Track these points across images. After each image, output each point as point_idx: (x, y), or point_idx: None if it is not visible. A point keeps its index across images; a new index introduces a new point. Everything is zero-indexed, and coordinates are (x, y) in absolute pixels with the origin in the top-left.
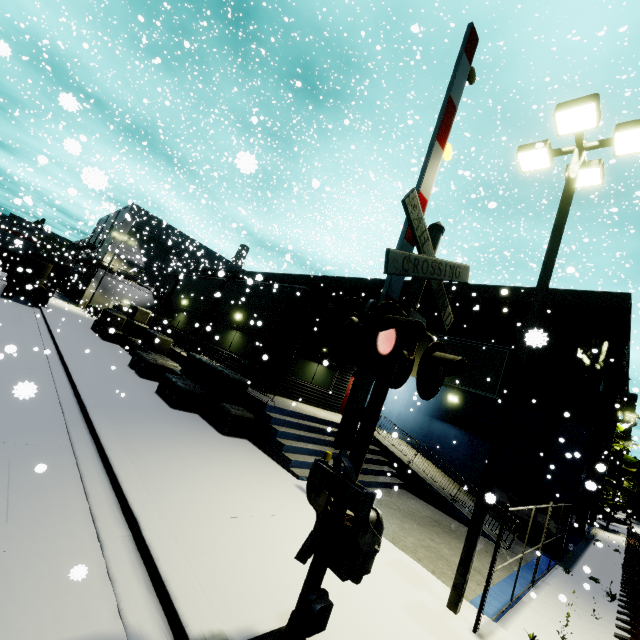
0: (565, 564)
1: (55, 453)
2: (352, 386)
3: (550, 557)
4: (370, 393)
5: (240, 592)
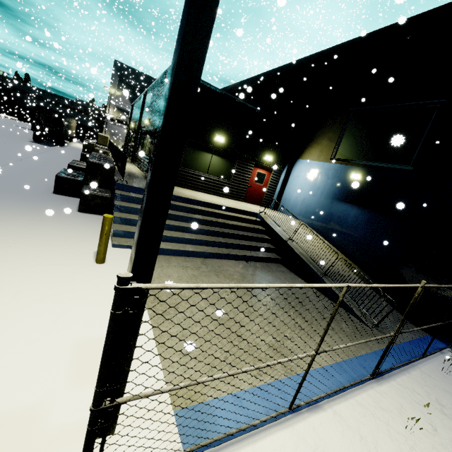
0: None
1: None
2: None
3: (429, 343)
4: (279, 183)
5: None
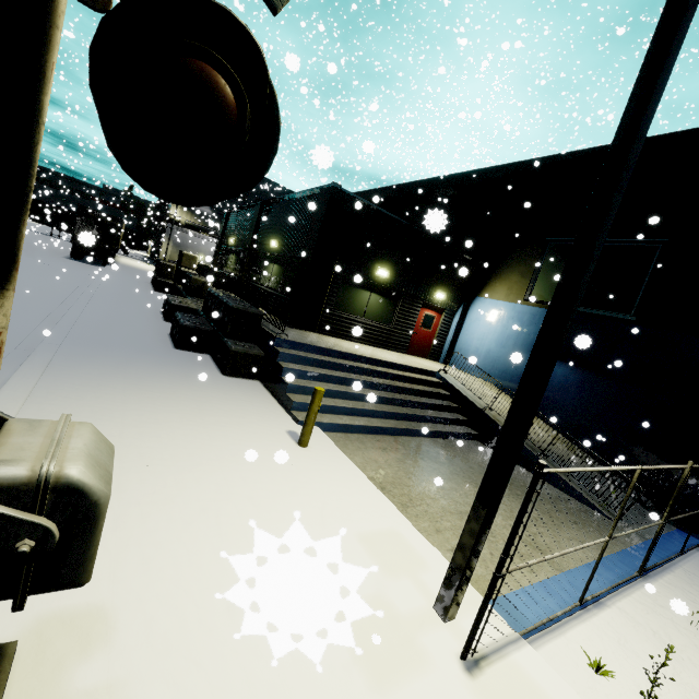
0: None
1: None
2: None
3: (687, 536)
4: (451, 328)
5: None
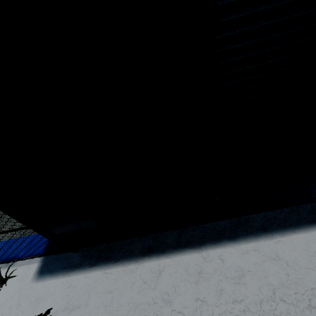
0: (80, 258)
1: None
2: None
3: None
4: None
5: None
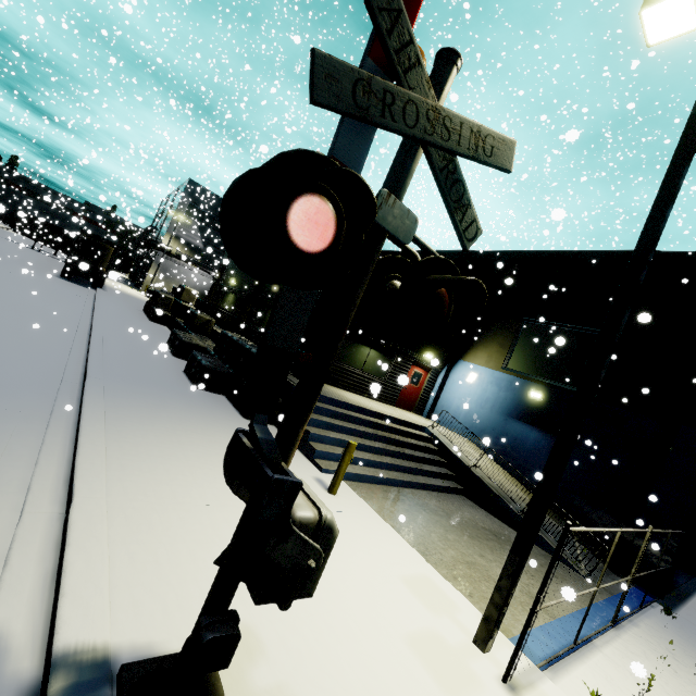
0: (667, 603)
1: (26, 419)
2: (270, 313)
3: (645, 593)
4: (435, 386)
5: (166, 595)
